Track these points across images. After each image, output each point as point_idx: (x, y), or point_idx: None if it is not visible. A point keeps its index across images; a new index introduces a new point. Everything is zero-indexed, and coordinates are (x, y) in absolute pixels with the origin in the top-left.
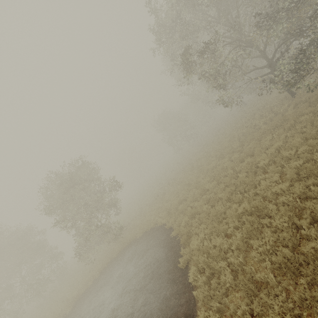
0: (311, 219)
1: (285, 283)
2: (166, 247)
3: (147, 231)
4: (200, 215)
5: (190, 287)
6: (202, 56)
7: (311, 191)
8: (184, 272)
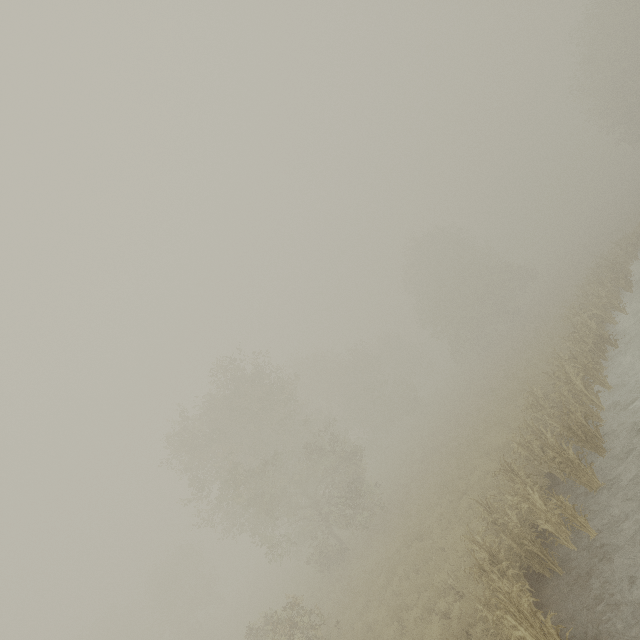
0: None
1: None
2: None
3: None
4: None
5: None
6: None
7: None
8: None
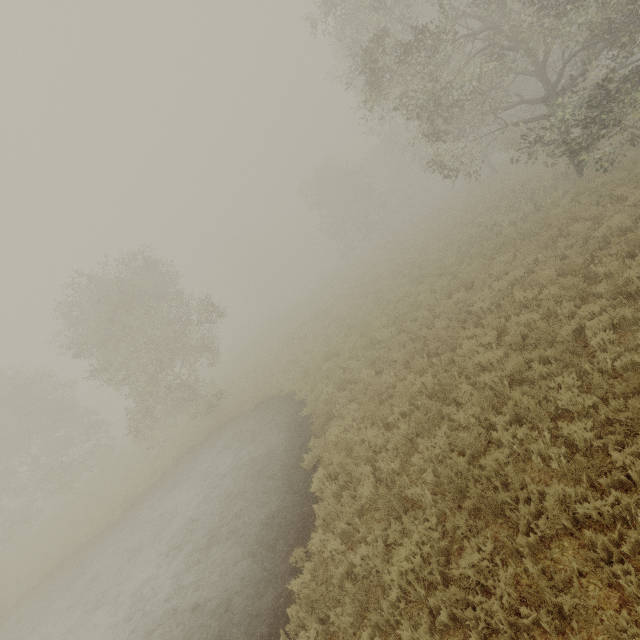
0: (512, 417)
1: (445, 506)
2: (290, 432)
3: (263, 401)
4: (354, 386)
5: (313, 499)
6: (408, 61)
7: (532, 370)
8: (309, 474)
